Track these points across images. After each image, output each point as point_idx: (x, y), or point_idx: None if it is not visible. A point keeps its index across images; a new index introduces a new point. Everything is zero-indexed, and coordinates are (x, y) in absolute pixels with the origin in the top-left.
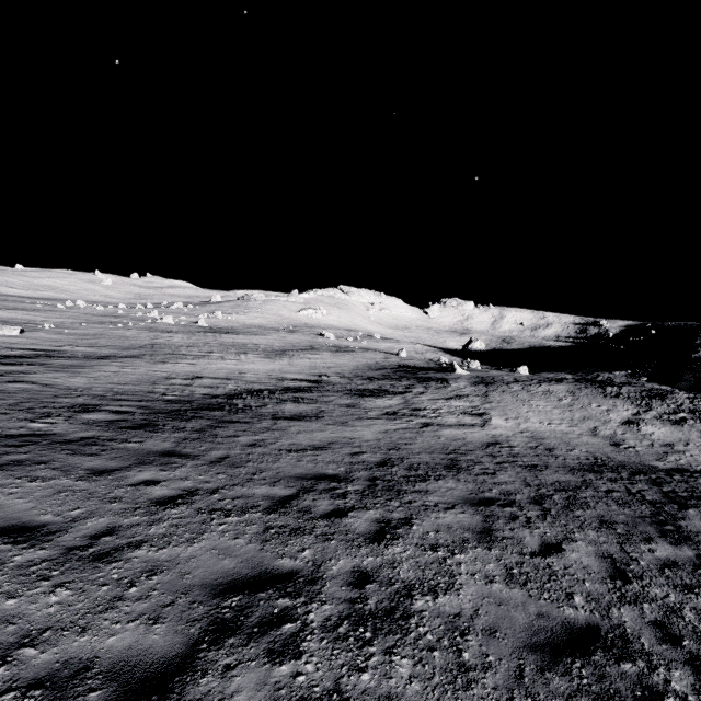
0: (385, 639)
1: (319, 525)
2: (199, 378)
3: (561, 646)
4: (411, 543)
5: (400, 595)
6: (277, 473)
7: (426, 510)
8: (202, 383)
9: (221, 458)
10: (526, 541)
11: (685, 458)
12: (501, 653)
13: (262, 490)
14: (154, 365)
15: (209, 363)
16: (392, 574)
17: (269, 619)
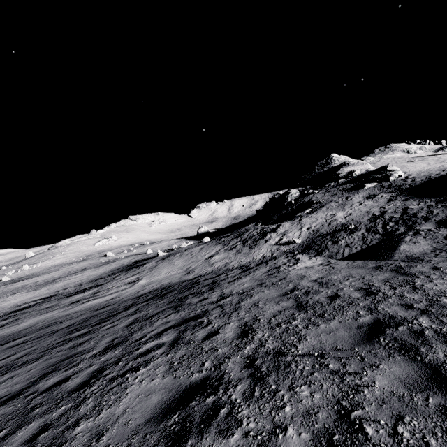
0: None
1: None
2: None
3: None
4: None
5: None
6: None
7: None
8: None
9: None
10: None
11: (209, 269)
12: None
13: None
14: None
15: None
16: None
17: None
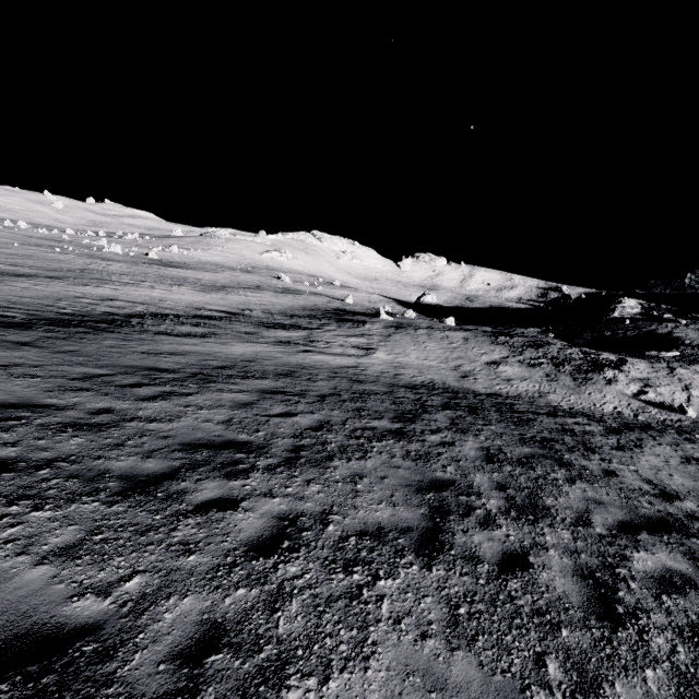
0: (80, 432)
1: (108, 389)
2: (112, 300)
3: (208, 446)
4: (173, 403)
5: (123, 420)
6: (112, 363)
7: (216, 391)
8: (110, 304)
9: (71, 351)
10: (272, 410)
11: (509, 388)
12: (157, 444)
13: (84, 369)
14: (73, 286)
15: (135, 290)
16: (132, 412)
17: (3, 418)
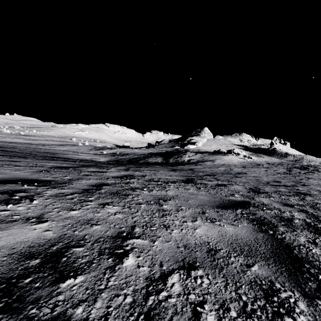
0: None
1: None
2: None
3: None
4: None
5: None
6: None
7: None
8: None
9: None
10: None
11: (71, 150)
12: None
13: None
14: None
15: (1, 139)
16: None
17: None
